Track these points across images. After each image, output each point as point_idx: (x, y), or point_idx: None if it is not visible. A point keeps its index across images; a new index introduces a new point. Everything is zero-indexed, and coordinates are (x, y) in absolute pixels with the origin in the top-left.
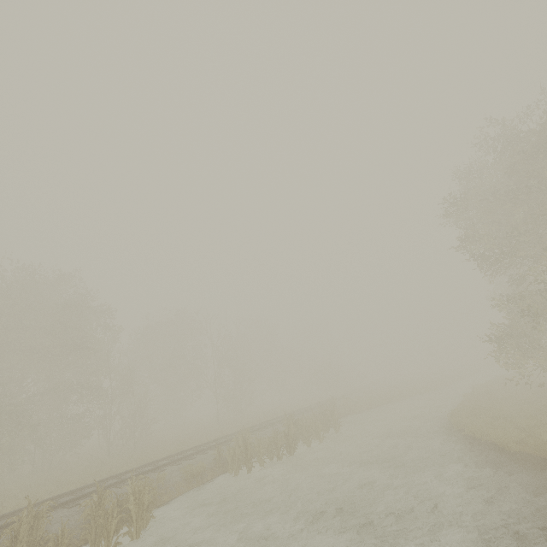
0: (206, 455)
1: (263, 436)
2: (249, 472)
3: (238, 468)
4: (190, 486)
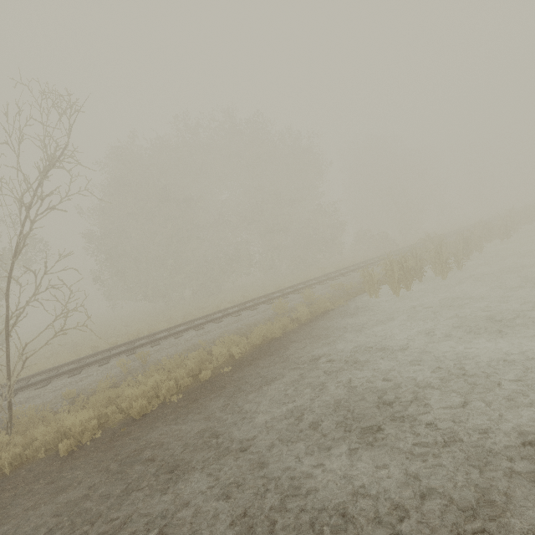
0: None
1: None
2: None
3: None
4: None
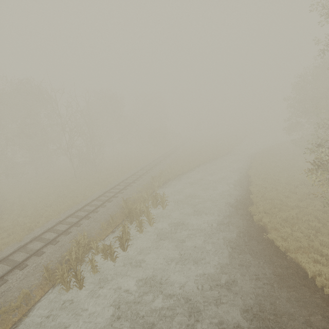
0: (41, 259)
1: (104, 215)
2: (80, 289)
3: (69, 287)
4: (8, 325)
